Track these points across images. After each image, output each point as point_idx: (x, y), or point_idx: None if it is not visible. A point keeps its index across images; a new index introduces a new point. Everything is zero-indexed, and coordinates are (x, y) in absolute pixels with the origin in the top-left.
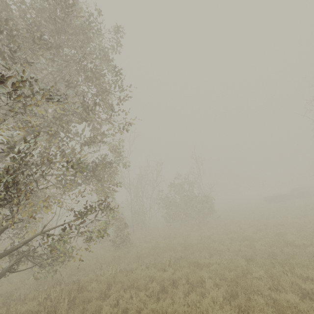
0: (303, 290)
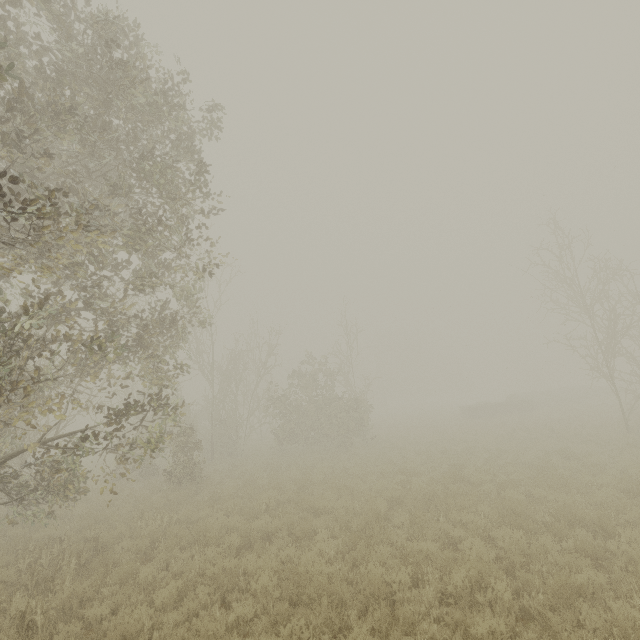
0: (451, 539)
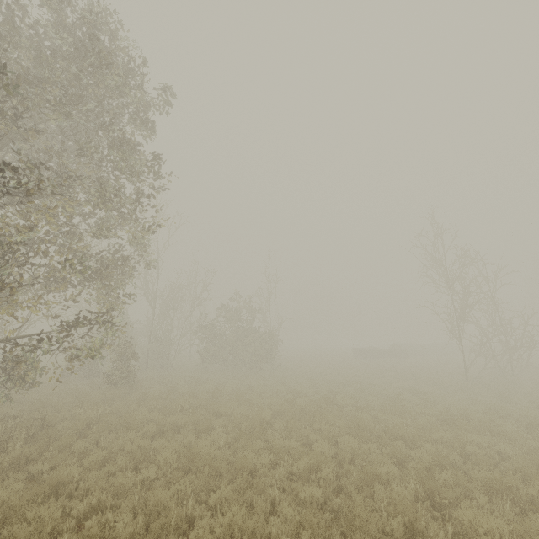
0: (310, 441)
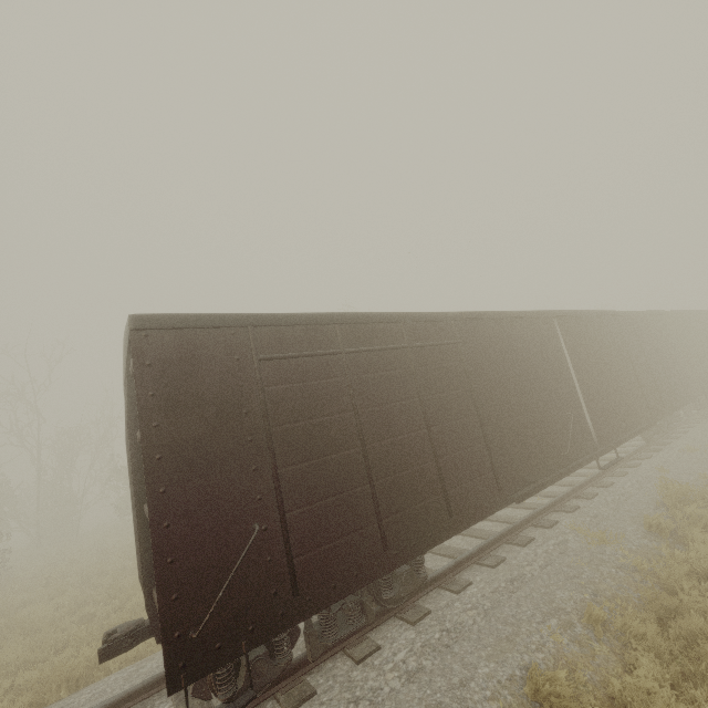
0: None
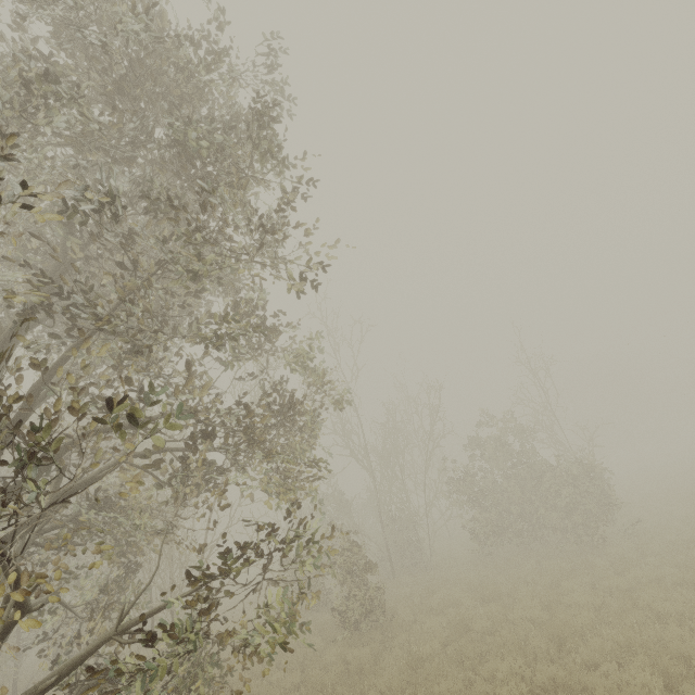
0: None
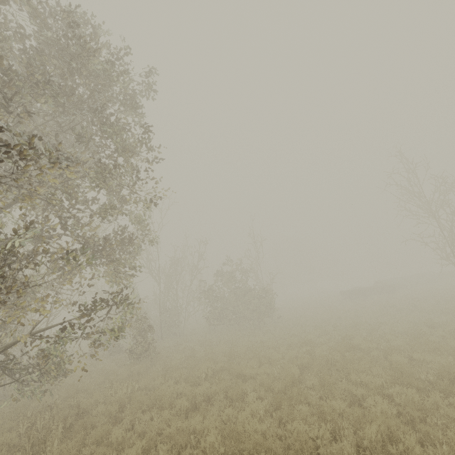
0: (355, 397)
